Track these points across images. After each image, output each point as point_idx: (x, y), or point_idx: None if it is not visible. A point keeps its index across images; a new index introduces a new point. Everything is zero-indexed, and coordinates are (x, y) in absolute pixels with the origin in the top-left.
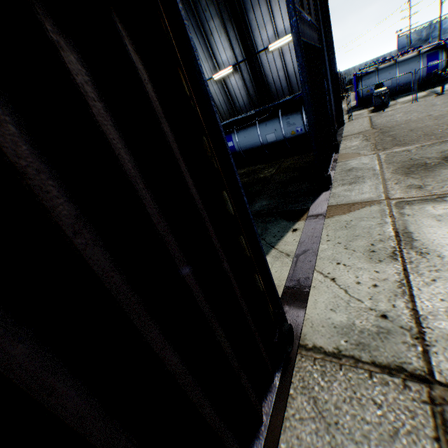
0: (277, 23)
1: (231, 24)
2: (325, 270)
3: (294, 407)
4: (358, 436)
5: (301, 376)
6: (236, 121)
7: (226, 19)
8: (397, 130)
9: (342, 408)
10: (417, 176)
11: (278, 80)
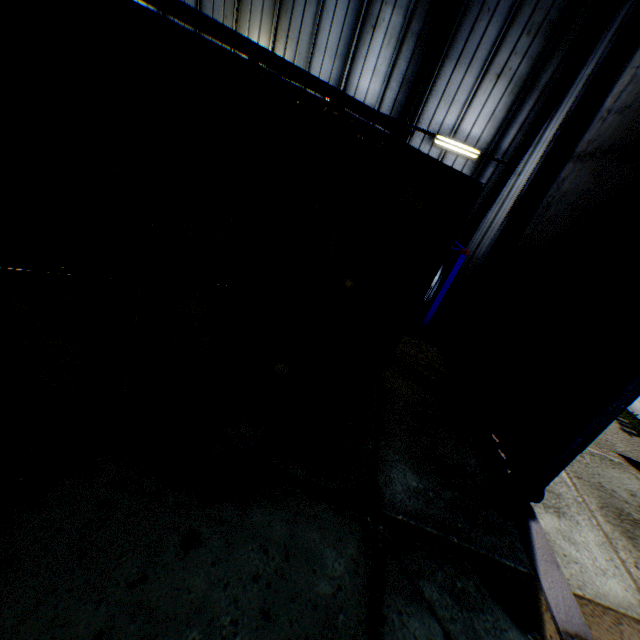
0: (468, 116)
1: (414, 47)
2: None
3: None
4: None
5: None
6: None
7: (414, 32)
8: None
9: None
10: None
11: None
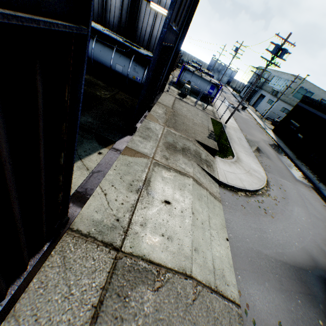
0: None
1: None
2: (104, 187)
3: (51, 261)
4: (78, 273)
5: (62, 245)
6: (100, 33)
7: None
8: (179, 119)
9: (77, 261)
10: (170, 152)
11: (145, 31)
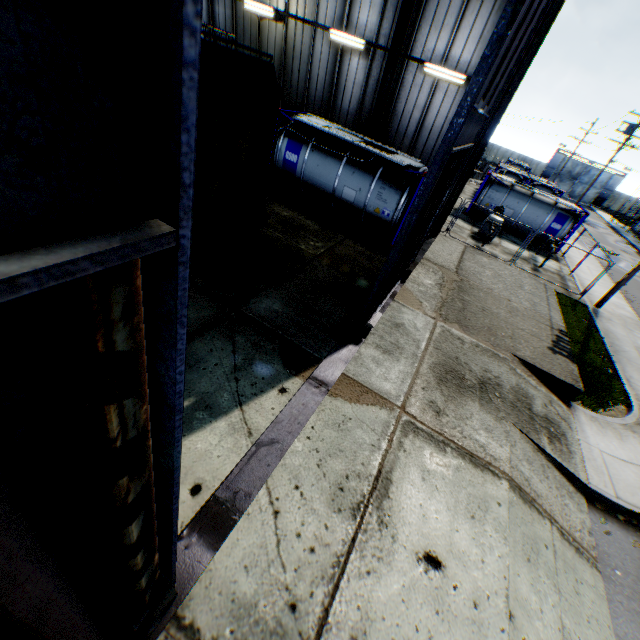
0: (458, 41)
1: None
2: (276, 490)
3: None
4: None
5: None
6: (321, 133)
7: None
8: (474, 298)
9: None
10: (447, 393)
11: (409, 119)
